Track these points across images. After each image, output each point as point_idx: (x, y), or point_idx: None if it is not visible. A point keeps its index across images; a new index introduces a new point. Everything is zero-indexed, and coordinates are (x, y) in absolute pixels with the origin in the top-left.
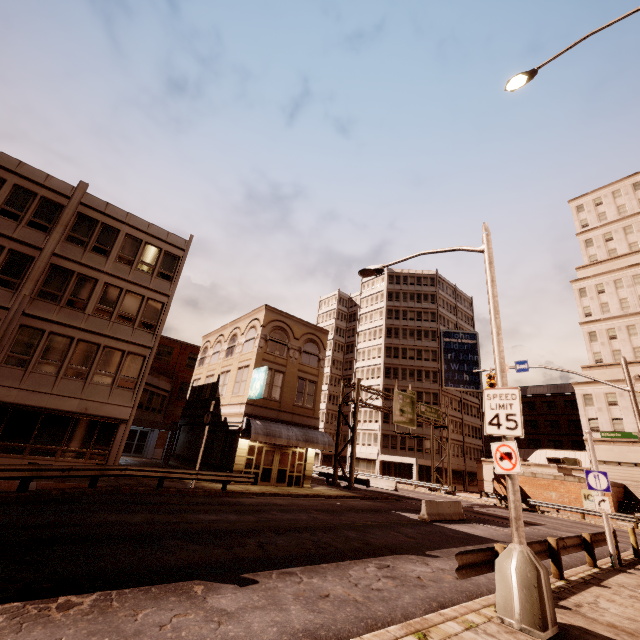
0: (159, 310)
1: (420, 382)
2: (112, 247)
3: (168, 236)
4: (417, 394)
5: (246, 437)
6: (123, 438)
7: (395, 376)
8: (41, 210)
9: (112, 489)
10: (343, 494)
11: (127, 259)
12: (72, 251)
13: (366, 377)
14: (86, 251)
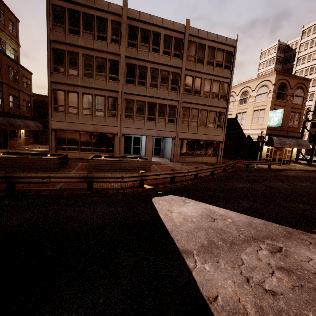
0: (226, 87)
1: None
2: (204, 57)
3: (226, 40)
4: None
5: (269, 145)
6: (222, 148)
7: None
8: (175, 46)
9: (235, 169)
10: None
11: (211, 62)
12: (191, 65)
13: None
14: (195, 63)
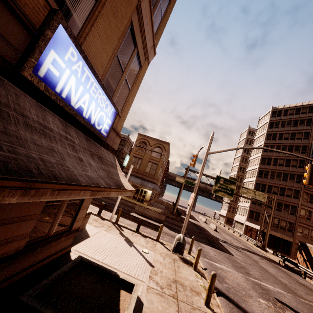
0: None
1: (284, 181)
2: None
3: None
4: (280, 189)
5: None
6: None
7: (265, 176)
8: None
9: None
10: (151, 209)
11: None
12: None
13: (249, 176)
14: None
